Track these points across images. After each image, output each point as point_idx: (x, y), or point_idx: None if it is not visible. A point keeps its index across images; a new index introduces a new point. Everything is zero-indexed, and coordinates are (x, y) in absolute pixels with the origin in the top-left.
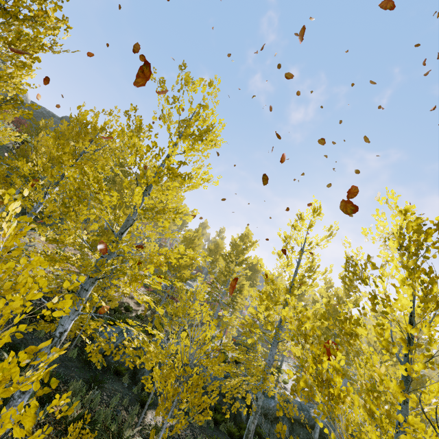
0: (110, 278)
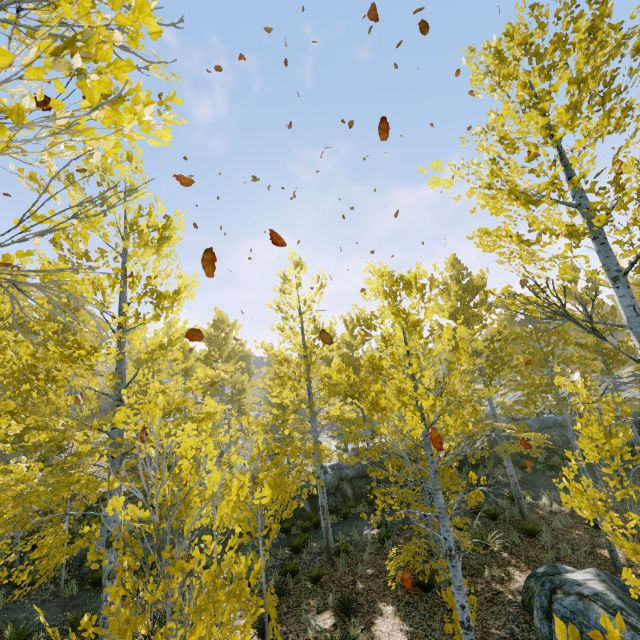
0: (68, 467)
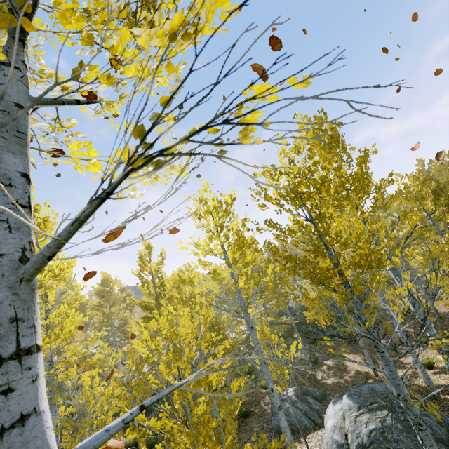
0: None
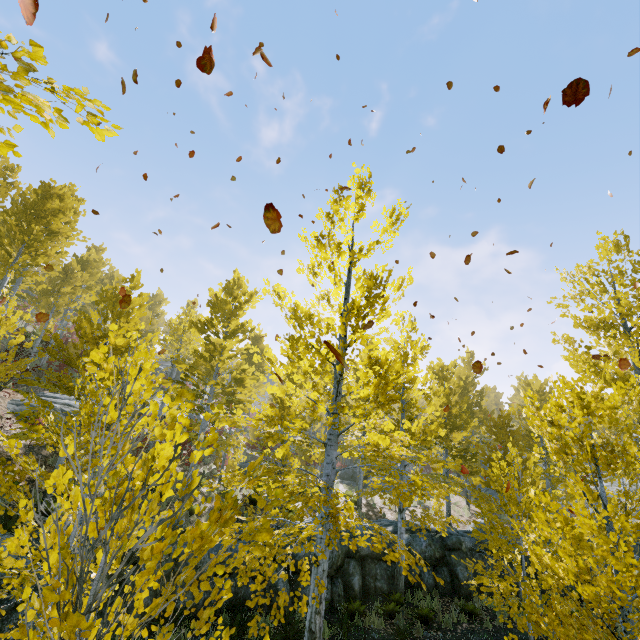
0: None
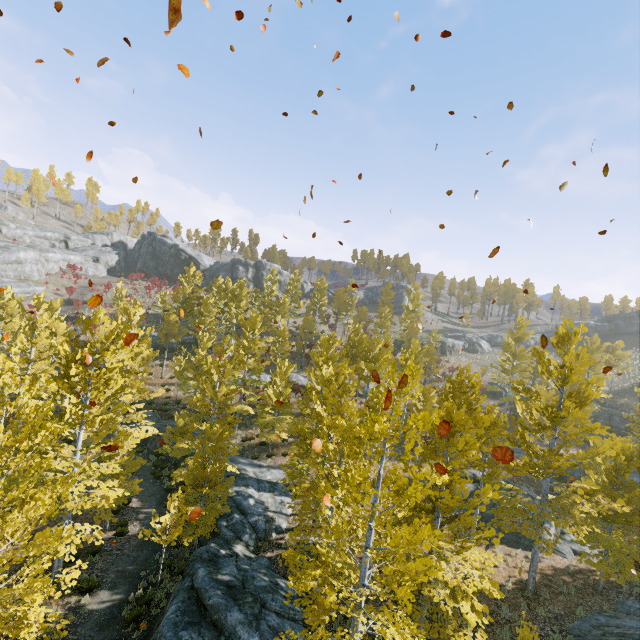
0: None
